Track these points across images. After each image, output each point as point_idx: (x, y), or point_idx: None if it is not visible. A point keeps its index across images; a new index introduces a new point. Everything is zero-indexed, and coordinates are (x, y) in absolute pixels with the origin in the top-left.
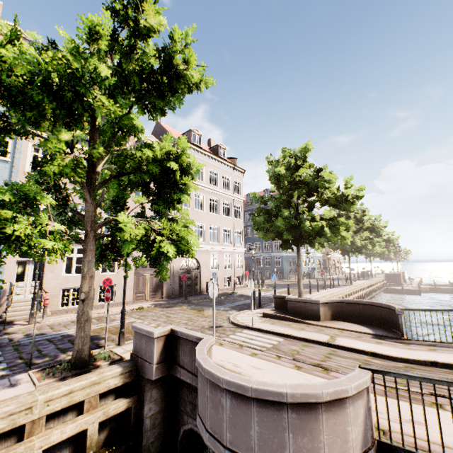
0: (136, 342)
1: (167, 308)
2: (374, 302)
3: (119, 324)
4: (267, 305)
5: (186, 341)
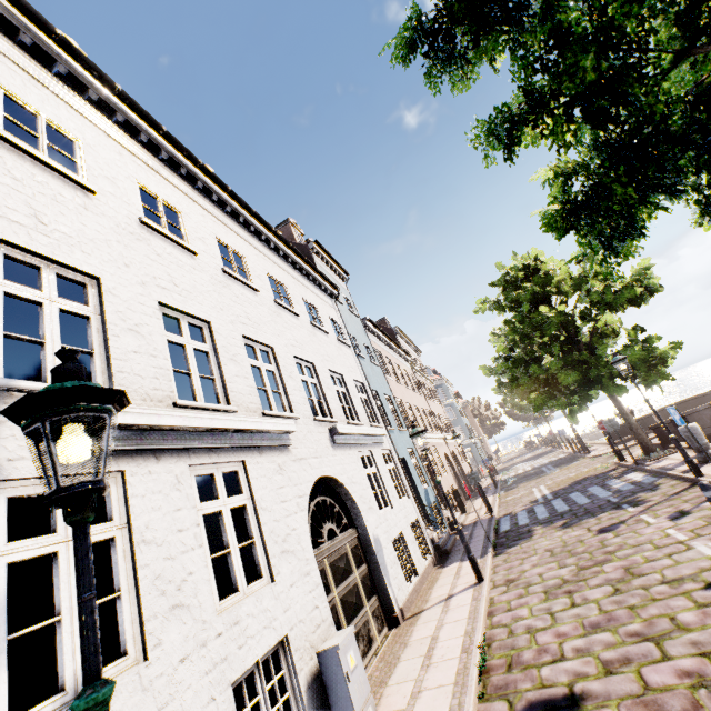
0: (660, 434)
1: (514, 488)
2: (680, 401)
3: (548, 486)
4: (581, 454)
5: (692, 415)
